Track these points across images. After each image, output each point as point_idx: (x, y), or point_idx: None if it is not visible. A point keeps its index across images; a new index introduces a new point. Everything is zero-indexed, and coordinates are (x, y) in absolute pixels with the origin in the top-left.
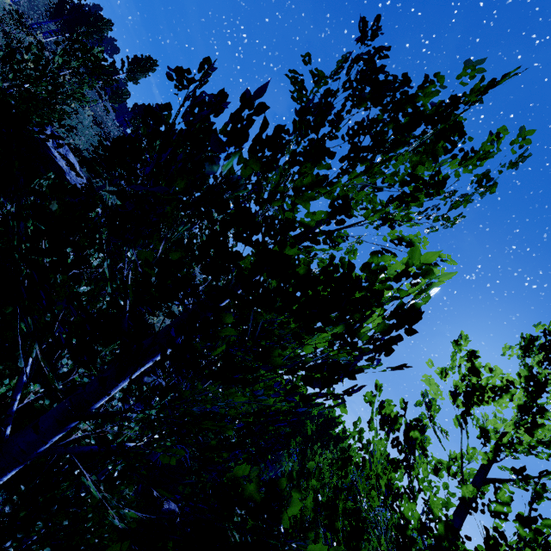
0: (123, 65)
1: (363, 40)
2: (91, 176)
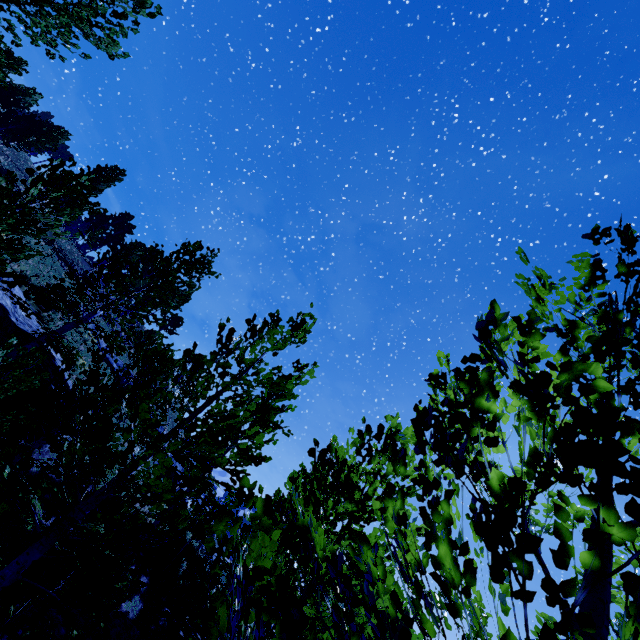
0: (83, 174)
1: (628, 249)
2: (41, 309)
